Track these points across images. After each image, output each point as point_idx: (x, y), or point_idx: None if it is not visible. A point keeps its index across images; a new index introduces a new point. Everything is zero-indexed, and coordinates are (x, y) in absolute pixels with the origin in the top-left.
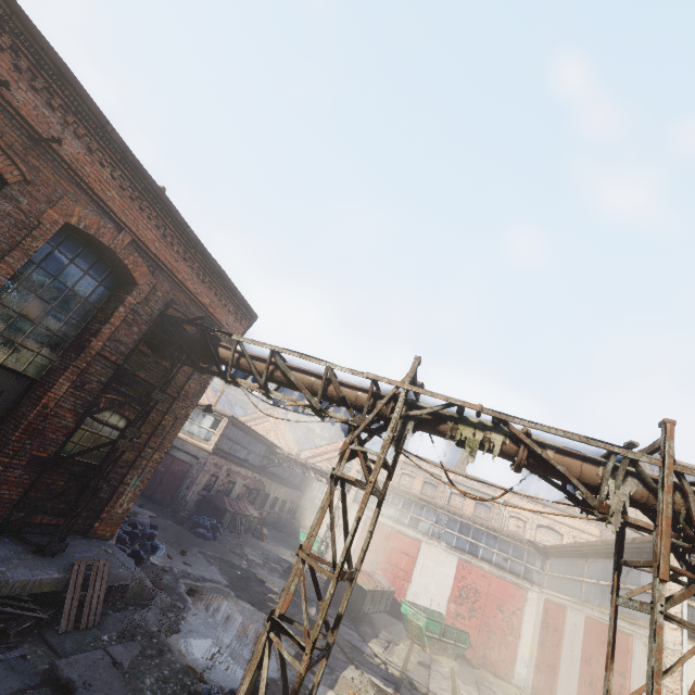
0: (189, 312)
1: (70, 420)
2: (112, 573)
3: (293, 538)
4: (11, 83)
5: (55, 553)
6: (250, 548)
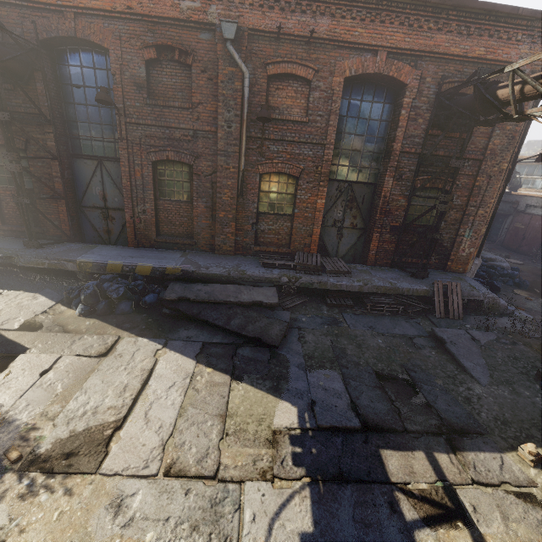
0: (465, 76)
1: (402, 201)
2: (464, 291)
3: None
4: (284, 22)
5: (423, 277)
6: None
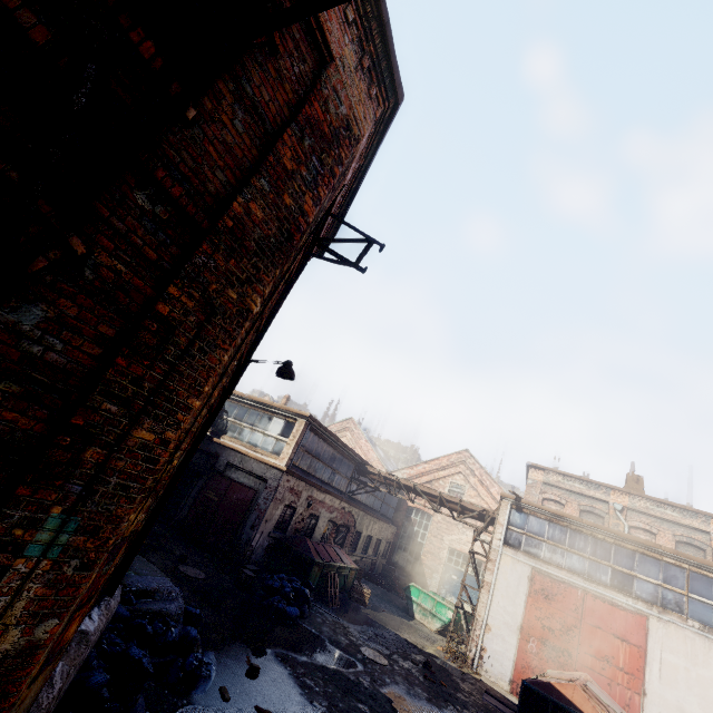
0: None
1: None
2: None
3: (393, 591)
4: None
5: None
6: (355, 627)
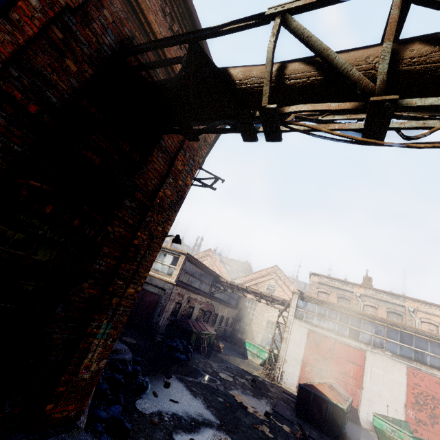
0: (155, 76)
1: None
2: None
3: (236, 345)
4: None
5: None
6: (216, 364)
